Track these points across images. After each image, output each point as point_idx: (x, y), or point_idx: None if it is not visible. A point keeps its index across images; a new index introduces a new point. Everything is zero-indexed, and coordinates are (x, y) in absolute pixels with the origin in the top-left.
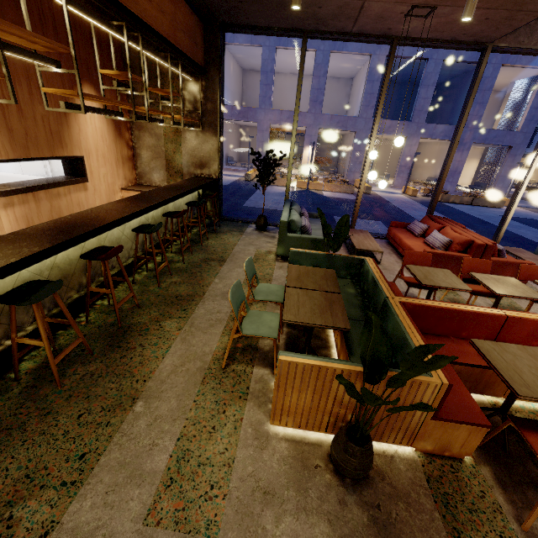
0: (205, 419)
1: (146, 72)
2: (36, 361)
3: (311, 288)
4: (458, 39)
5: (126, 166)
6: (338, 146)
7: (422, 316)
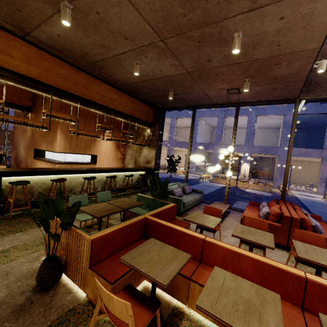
0: (29, 245)
1: (122, 125)
2: (15, 213)
3: (114, 204)
4: (274, 99)
5: (118, 161)
6: (273, 165)
7: (156, 229)
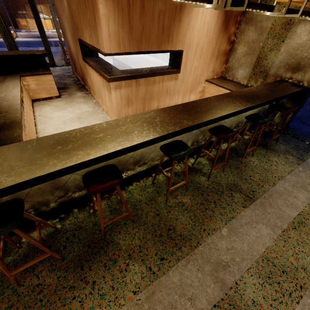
0: None
1: None
2: (41, 234)
3: None
4: None
5: (219, 60)
6: None
7: None
